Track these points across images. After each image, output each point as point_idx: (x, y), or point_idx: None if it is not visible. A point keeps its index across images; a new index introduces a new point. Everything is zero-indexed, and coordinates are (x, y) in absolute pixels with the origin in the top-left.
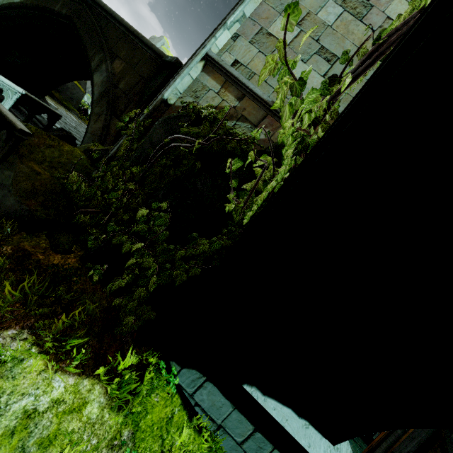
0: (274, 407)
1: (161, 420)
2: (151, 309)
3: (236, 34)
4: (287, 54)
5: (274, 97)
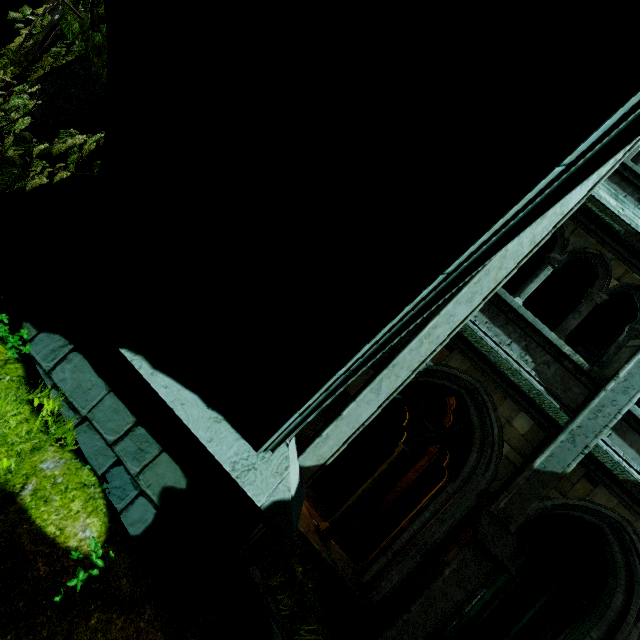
0: (168, 386)
1: None
2: None
3: None
4: None
5: None
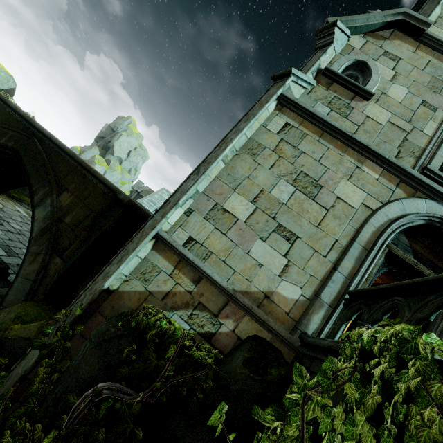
0: None
1: None
2: None
3: (190, 209)
4: (245, 231)
5: (234, 279)
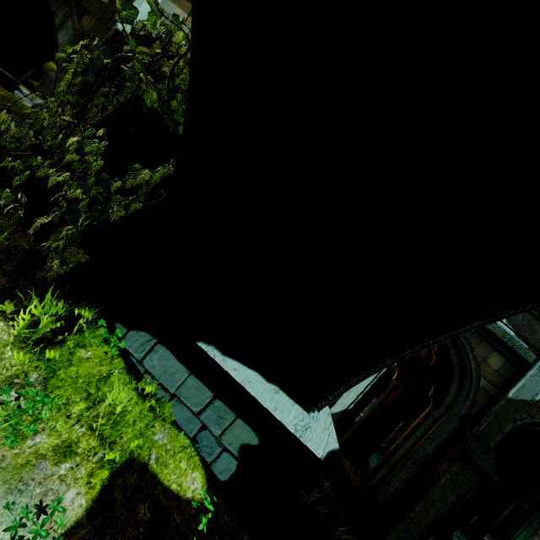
0: (236, 368)
1: (90, 375)
2: (84, 253)
3: None
4: None
5: None
